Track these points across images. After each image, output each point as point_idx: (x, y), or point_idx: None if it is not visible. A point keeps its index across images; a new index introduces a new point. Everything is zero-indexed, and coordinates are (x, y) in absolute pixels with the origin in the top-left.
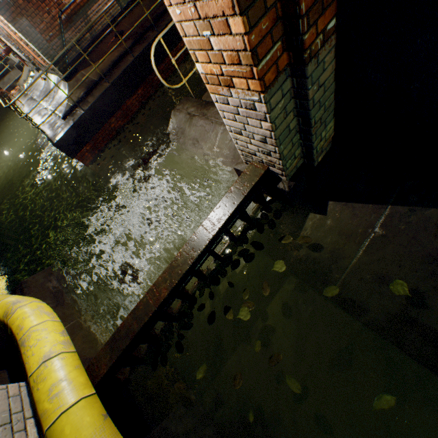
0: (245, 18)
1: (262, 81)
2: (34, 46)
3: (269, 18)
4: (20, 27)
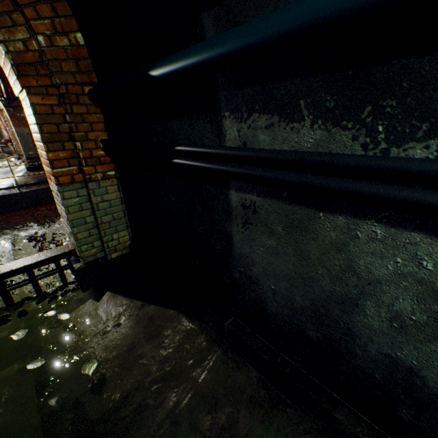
0: (46, 145)
1: (57, 179)
2: (21, 143)
3: (68, 153)
4: (20, 130)
